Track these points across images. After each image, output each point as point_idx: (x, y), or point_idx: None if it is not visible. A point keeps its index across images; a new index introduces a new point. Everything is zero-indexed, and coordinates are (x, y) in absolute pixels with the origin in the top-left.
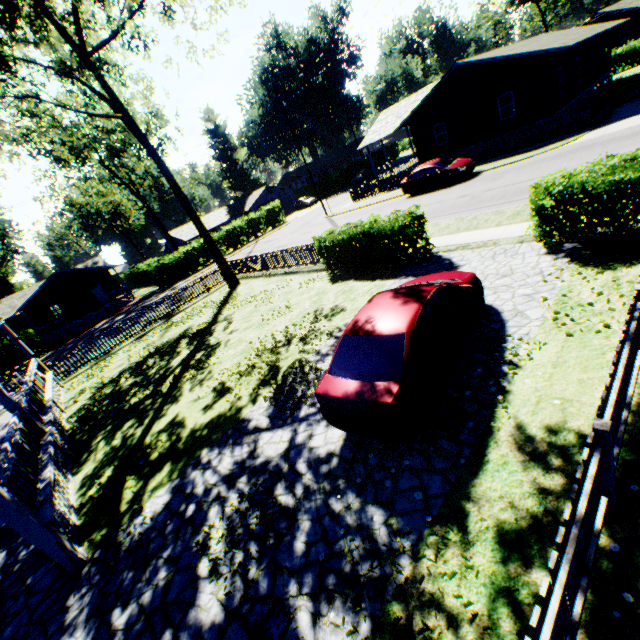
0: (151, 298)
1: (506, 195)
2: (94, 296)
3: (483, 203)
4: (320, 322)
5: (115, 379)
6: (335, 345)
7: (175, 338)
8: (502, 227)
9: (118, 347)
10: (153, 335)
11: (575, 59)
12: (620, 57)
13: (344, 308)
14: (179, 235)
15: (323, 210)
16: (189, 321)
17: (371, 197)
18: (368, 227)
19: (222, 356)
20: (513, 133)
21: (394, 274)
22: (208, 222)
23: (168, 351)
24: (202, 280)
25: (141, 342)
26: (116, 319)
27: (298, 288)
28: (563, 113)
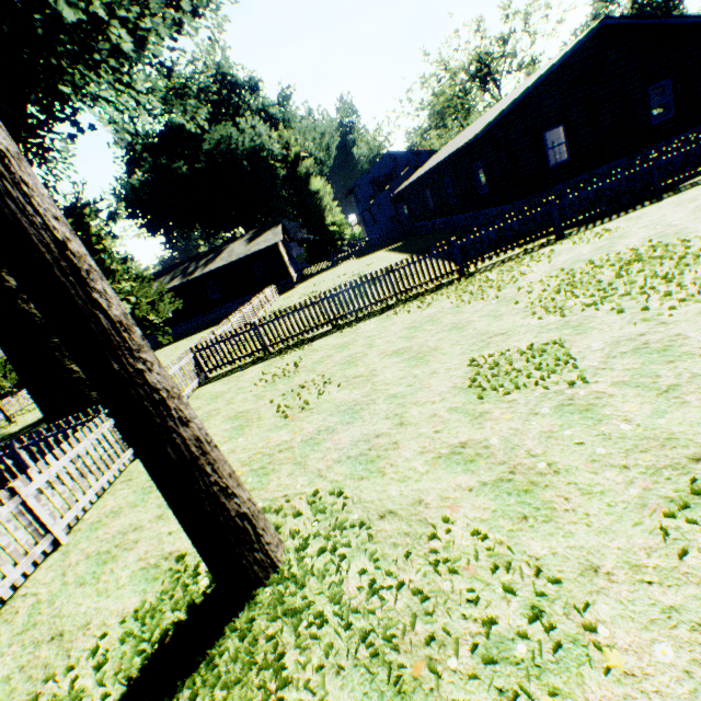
0: None
1: None
2: None
3: None
4: None
5: None
6: None
7: None
8: None
9: None
10: None
11: None
12: None
13: None
14: None
15: None
16: None
17: None
18: None
19: None
20: None
21: None
22: None
23: None
24: None
25: None
26: None
27: None
28: None
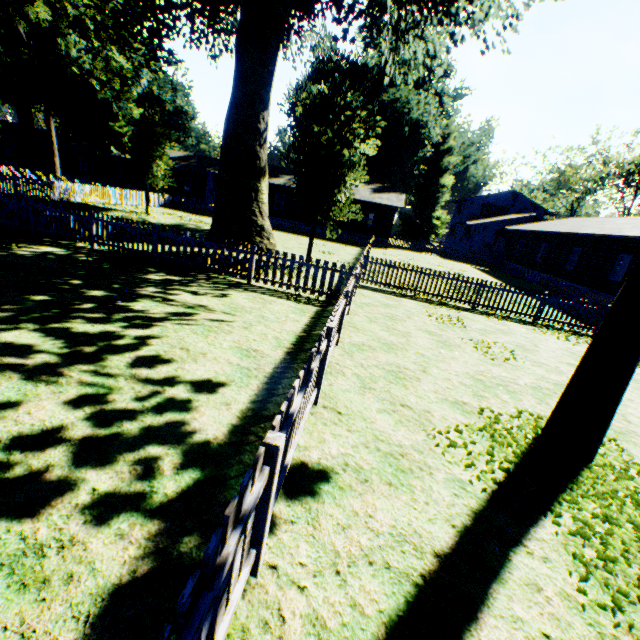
0: None
1: None
2: None
3: None
4: None
5: None
6: None
7: None
8: None
9: None
10: None
11: None
12: None
13: None
14: None
15: None
16: None
17: None
18: None
19: None
20: None
21: None
22: None
23: None
24: None
25: None
26: None
27: None
28: None
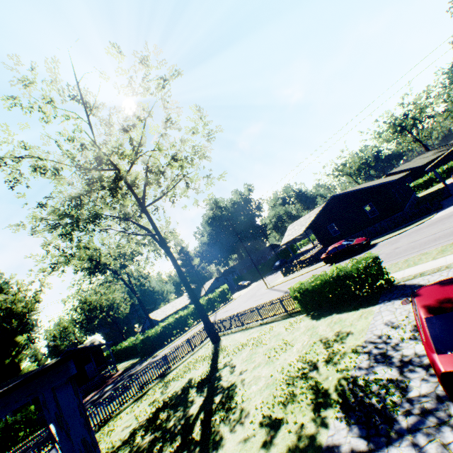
0: (135, 367)
1: (415, 246)
2: (85, 371)
3: (401, 254)
4: (333, 345)
5: (127, 439)
6: (371, 357)
7: (179, 390)
8: (440, 258)
9: (118, 410)
10: (153, 392)
11: (396, 187)
12: (414, 187)
13: (348, 331)
14: (154, 316)
15: (260, 286)
16: (186, 374)
17: (297, 271)
18: (336, 272)
19: (246, 393)
20: (381, 223)
21: (373, 302)
22: (175, 305)
23: (178, 402)
24: (188, 340)
25: (142, 401)
26: (105, 389)
27: (284, 329)
28: (406, 210)
